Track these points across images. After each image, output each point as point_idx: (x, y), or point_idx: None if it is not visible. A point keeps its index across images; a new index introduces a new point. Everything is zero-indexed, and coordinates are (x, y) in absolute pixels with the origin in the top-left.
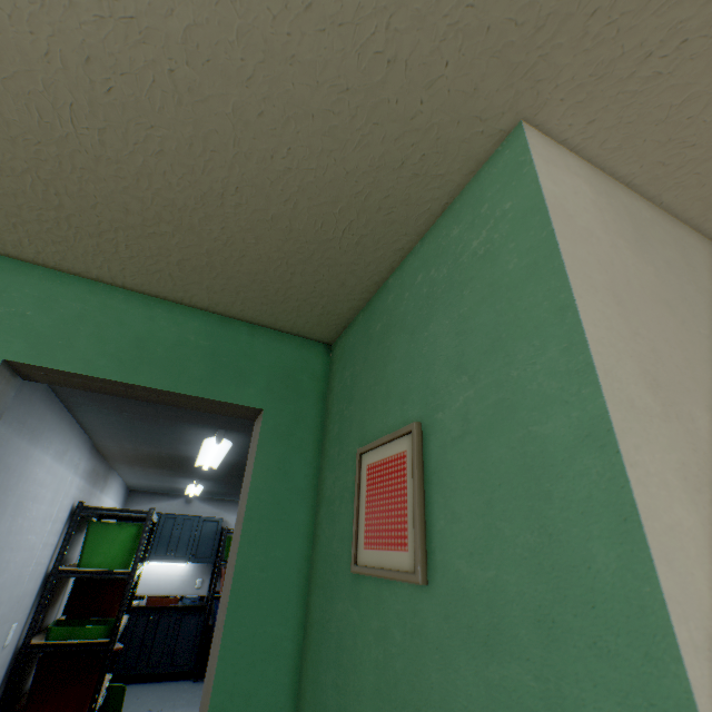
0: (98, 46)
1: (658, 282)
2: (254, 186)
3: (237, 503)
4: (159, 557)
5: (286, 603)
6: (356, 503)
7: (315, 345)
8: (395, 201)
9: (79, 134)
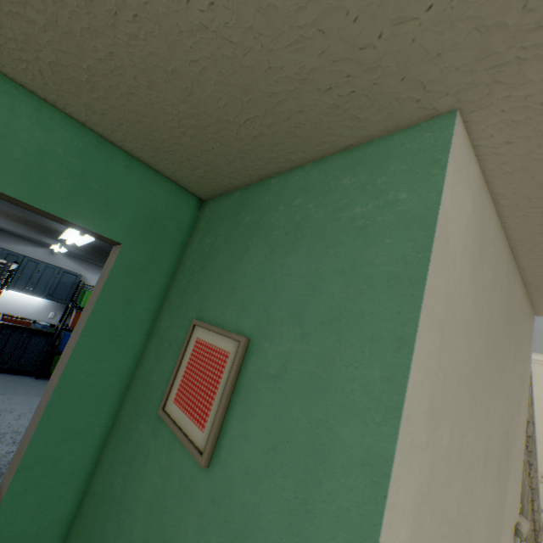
0: None
1: (472, 306)
2: (158, 24)
3: (97, 266)
4: (18, 289)
5: (104, 401)
6: (179, 363)
7: (189, 197)
8: (306, 120)
9: None
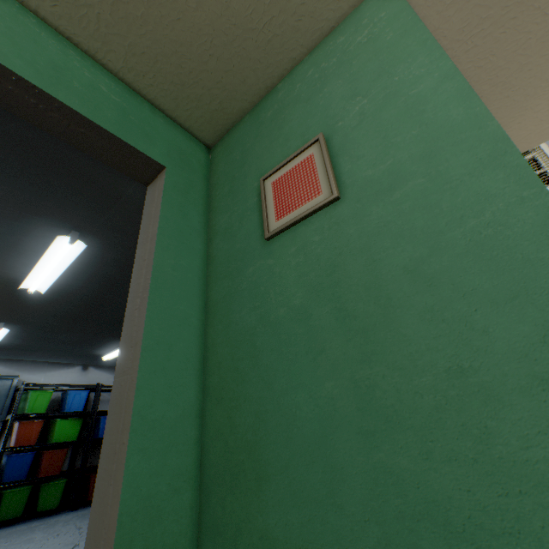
0: None
1: None
2: None
3: (35, 363)
4: None
5: (192, 296)
6: (265, 204)
7: (199, 144)
8: (306, 11)
9: None
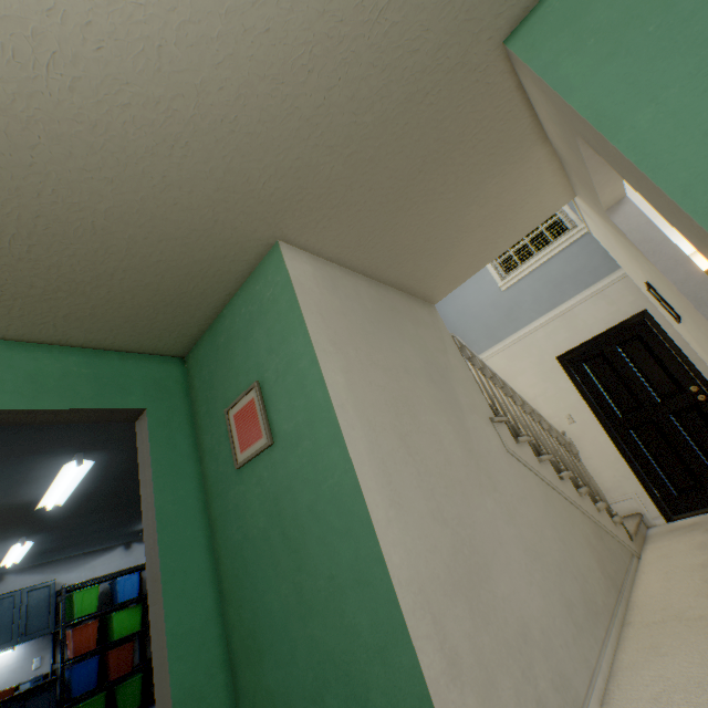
0: (48, 211)
1: (341, 305)
2: (136, 269)
3: (69, 559)
4: None
5: (195, 518)
6: (231, 436)
7: (173, 359)
8: (223, 272)
9: (12, 247)
